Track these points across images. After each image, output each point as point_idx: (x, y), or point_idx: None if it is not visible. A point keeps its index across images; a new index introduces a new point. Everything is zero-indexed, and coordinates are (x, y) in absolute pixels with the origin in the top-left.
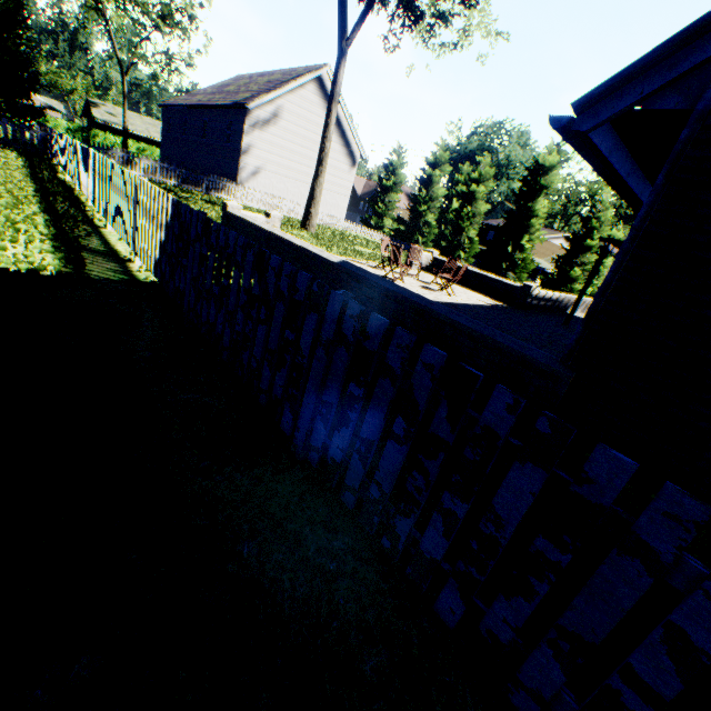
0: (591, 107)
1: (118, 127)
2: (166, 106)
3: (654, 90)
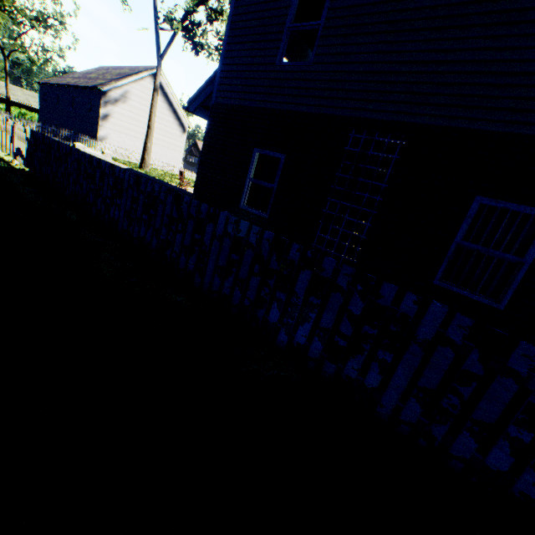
0: (192, 104)
1: (1, 96)
2: (42, 83)
3: (204, 100)
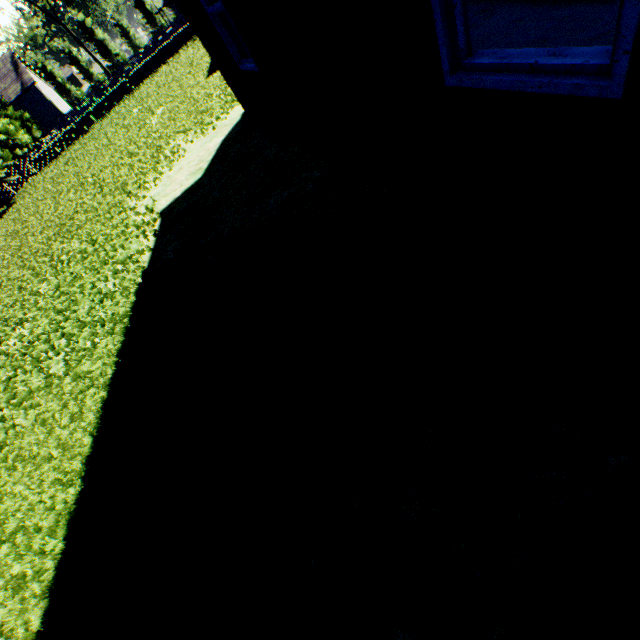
0: None
1: None
2: None
3: None
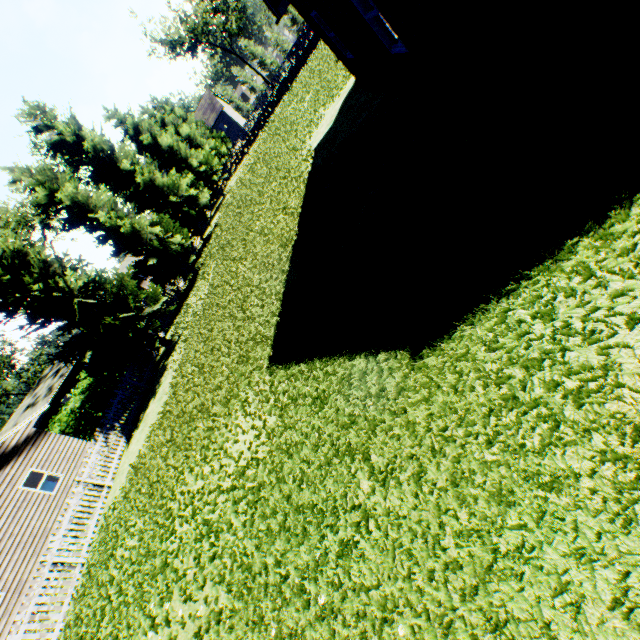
0: None
1: None
2: None
3: None
